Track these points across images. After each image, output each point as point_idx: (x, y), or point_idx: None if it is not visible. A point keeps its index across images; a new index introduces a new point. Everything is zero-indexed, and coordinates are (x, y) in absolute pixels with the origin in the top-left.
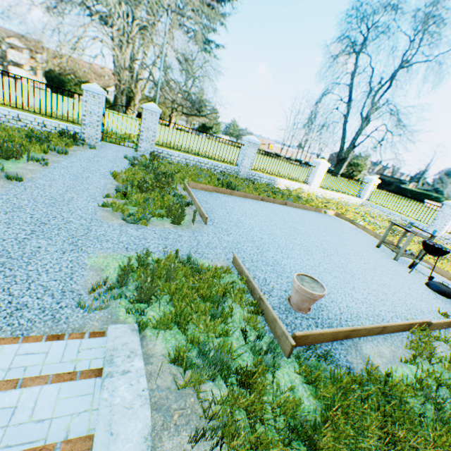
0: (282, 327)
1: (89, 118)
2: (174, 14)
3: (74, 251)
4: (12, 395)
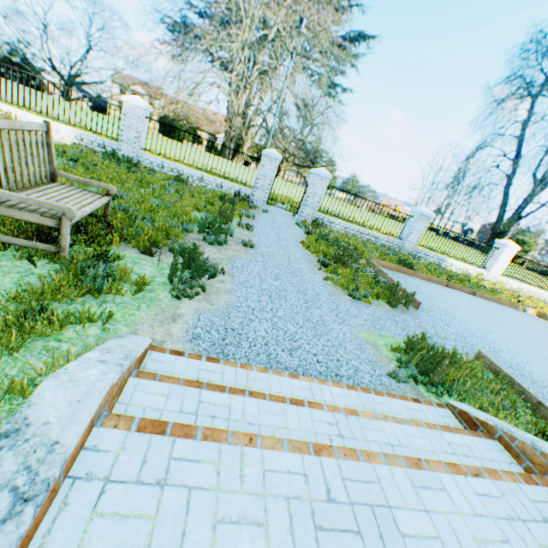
0: None
1: (261, 181)
2: (312, 62)
3: (343, 324)
4: (457, 437)
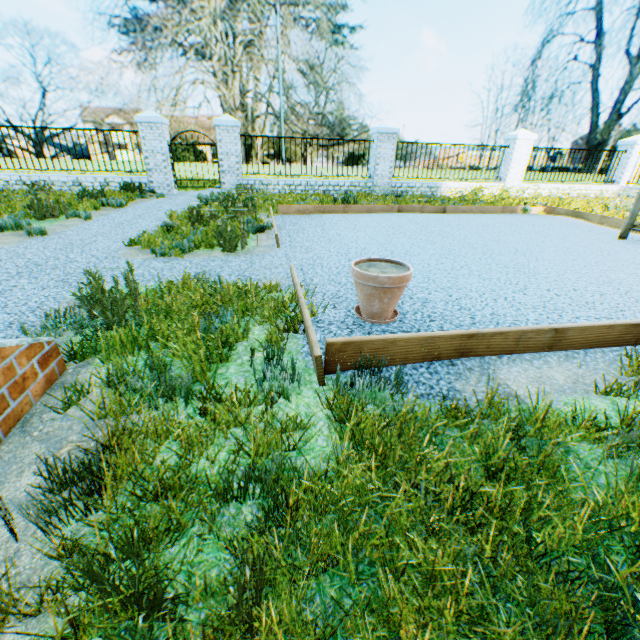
0: (312, 336)
1: (152, 159)
2: (273, 0)
3: (58, 288)
4: None
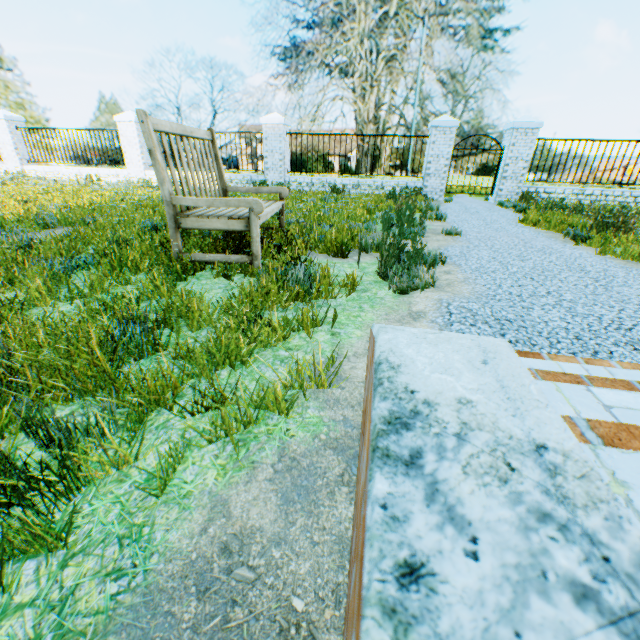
0: None
1: (433, 164)
2: (458, 7)
3: None
4: None
